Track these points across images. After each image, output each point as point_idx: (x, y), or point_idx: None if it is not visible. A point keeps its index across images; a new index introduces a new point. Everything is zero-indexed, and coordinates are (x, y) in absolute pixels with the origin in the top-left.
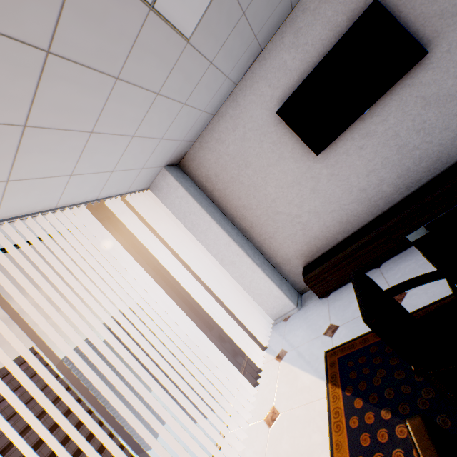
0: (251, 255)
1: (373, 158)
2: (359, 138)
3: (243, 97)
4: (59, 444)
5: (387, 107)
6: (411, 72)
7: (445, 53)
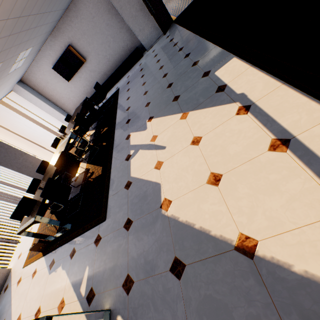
0: (58, 111)
1: (84, 83)
2: (78, 78)
3: (39, 61)
4: None
5: (82, 71)
6: (85, 63)
7: (90, 61)
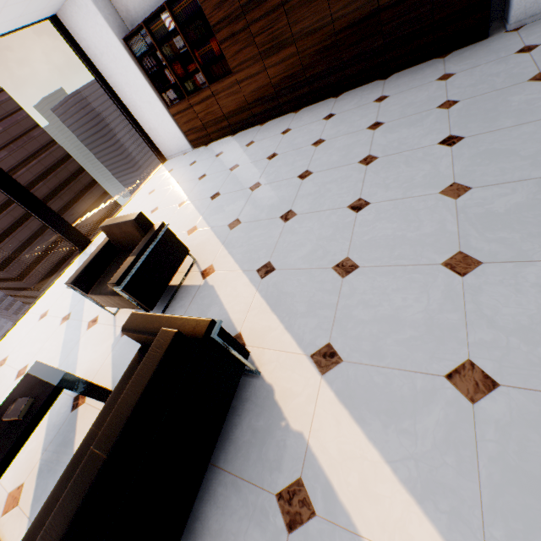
0: None
1: None
2: None
3: None
4: (61, 185)
5: None
6: None
7: None
